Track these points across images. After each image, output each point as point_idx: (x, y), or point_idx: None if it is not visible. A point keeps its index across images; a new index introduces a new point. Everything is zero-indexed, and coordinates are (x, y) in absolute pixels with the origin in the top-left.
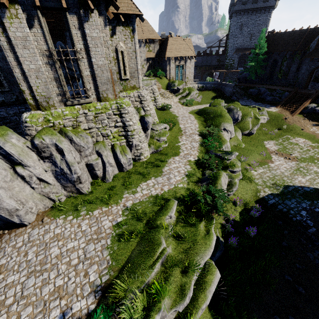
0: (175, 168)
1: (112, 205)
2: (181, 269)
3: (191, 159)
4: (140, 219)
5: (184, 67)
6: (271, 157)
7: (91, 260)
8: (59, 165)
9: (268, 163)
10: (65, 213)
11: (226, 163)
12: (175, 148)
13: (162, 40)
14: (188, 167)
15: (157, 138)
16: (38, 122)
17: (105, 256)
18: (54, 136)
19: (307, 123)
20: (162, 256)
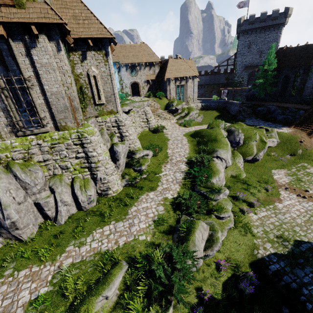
0: (144, 210)
1: (46, 263)
2: None
3: (168, 197)
4: (65, 295)
5: (185, 86)
6: (279, 194)
7: None
8: None
9: (275, 203)
10: None
11: (211, 204)
12: (154, 179)
13: (163, 62)
14: (161, 208)
15: (134, 168)
16: None
17: None
18: None
19: None
20: None
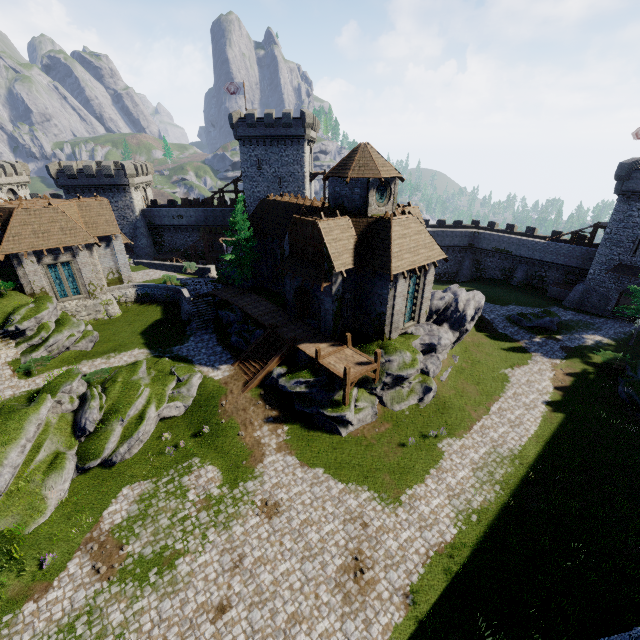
0: None
1: None
2: None
3: None
4: None
5: (73, 264)
6: (61, 570)
7: None
8: None
9: (26, 603)
10: None
11: None
12: None
13: (11, 211)
14: None
15: None
16: None
17: None
18: None
19: (259, 415)
20: None
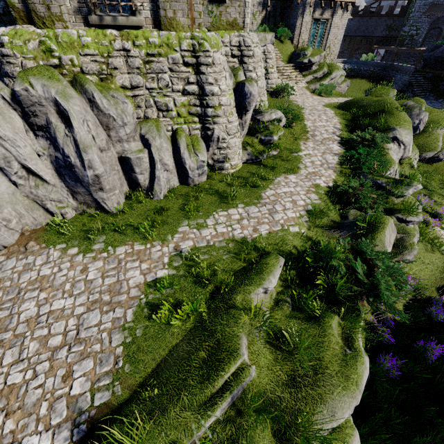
0: (287, 195)
1: (153, 242)
2: (277, 428)
3: (321, 184)
4: (201, 282)
5: (328, 23)
6: None
7: (86, 346)
8: (61, 146)
9: None
10: (66, 241)
11: (391, 202)
12: (290, 159)
13: None
14: (314, 197)
15: (260, 136)
16: (27, 49)
17: (115, 347)
18: (53, 83)
19: None
20: (236, 388)
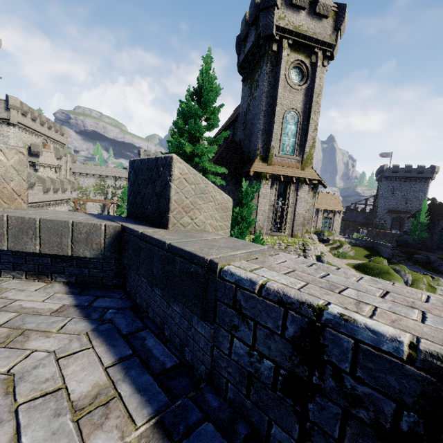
0: None
1: None
2: None
3: None
4: None
5: (332, 219)
6: None
7: None
8: None
9: None
10: None
11: None
12: None
13: None
14: None
15: None
16: None
17: None
18: None
19: None
20: None
